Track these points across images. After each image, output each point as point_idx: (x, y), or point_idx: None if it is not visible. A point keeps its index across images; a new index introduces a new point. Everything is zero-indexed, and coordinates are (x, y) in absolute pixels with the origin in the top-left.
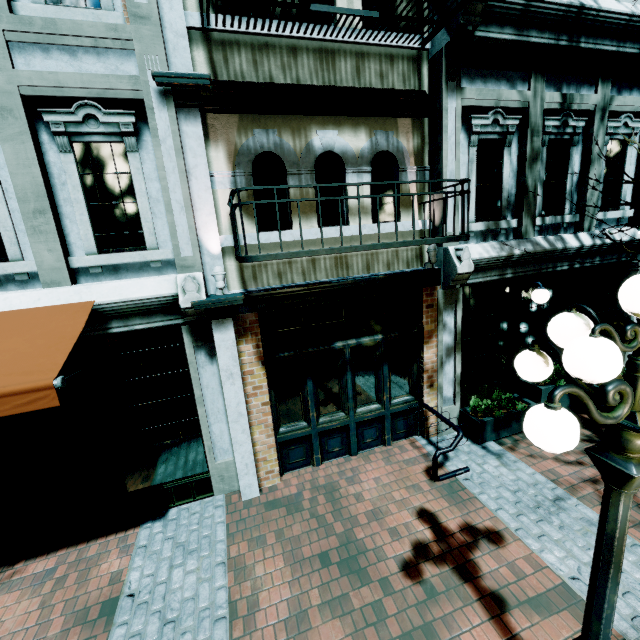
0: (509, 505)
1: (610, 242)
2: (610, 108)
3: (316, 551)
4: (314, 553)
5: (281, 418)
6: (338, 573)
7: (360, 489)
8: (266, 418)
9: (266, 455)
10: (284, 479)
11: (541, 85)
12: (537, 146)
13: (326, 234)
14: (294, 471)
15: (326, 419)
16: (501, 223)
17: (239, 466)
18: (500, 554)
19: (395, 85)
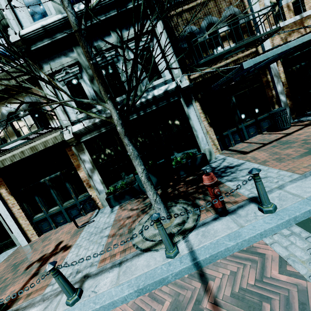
0: (87, 234)
1: (151, 97)
2: (125, 39)
3: (17, 262)
4: (16, 262)
5: (35, 213)
6: (12, 269)
7: (55, 236)
8: (22, 214)
9: (28, 228)
10: (41, 236)
11: (80, 49)
12: (91, 73)
13: (21, 141)
14: (47, 232)
15: (51, 210)
16: (93, 110)
17: (15, 234)
18: (60, 255)
19: (25, 78)
